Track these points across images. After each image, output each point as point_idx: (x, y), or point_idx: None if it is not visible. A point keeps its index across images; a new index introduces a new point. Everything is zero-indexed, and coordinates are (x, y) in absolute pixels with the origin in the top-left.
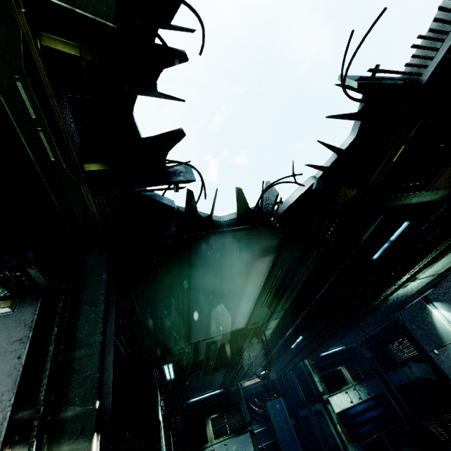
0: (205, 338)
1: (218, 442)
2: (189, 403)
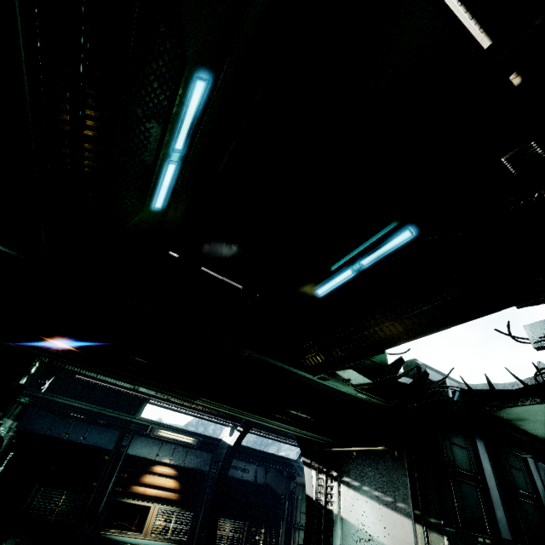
0: None
1: None
2: None
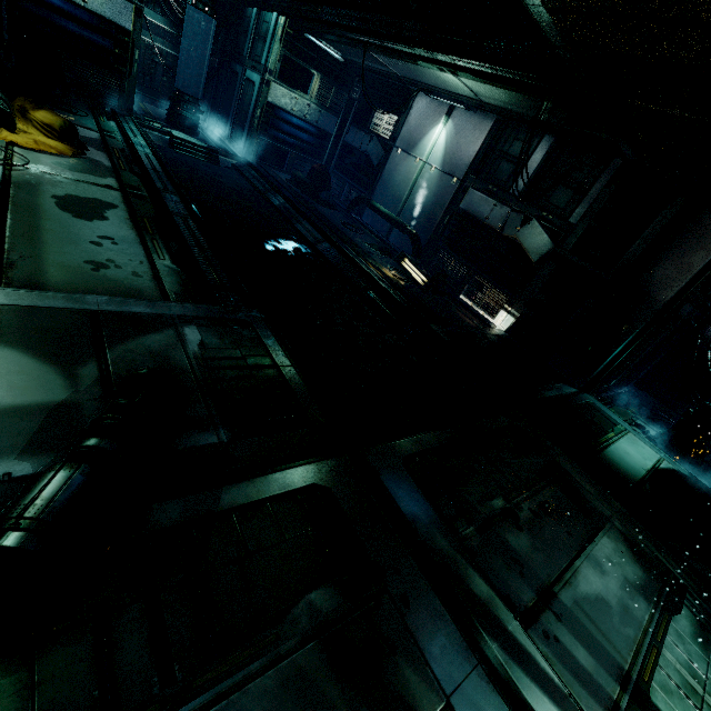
0: None
1: None
2: None
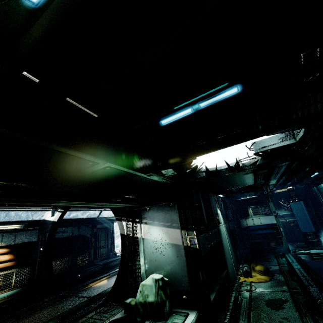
0: (233, 188)
1: (255, 217)
2: (238, 200)
